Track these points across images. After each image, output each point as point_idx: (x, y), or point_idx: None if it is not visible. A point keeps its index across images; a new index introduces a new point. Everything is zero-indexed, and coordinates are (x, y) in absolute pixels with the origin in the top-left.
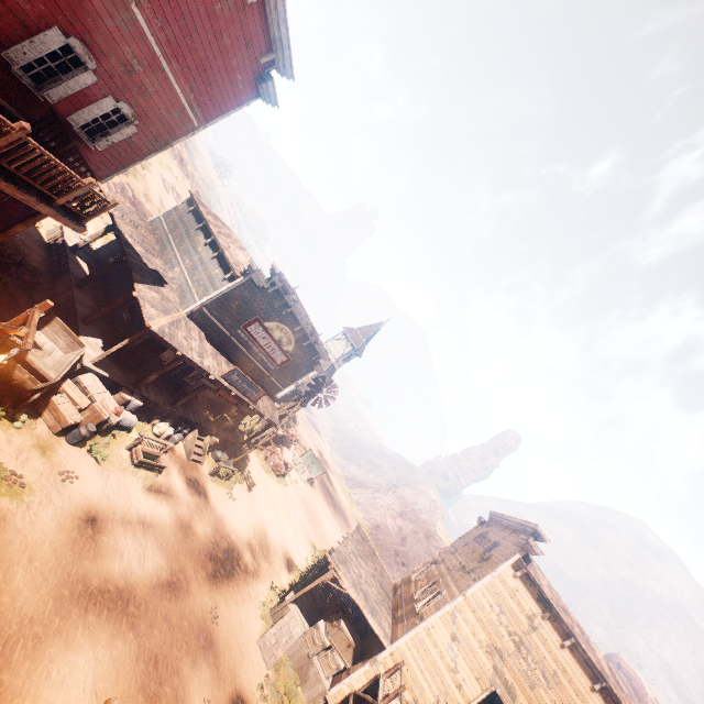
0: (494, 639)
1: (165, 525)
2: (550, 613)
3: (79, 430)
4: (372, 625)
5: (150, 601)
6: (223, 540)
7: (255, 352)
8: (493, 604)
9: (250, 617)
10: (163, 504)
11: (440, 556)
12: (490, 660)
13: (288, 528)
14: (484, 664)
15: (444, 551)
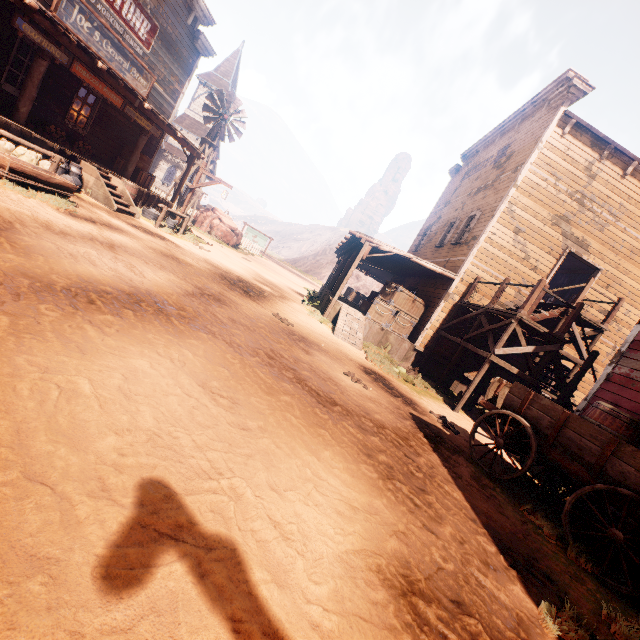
0: (556, 210)
1: (139, 250)
2: (608, 151)
3: None
4: (432, 268)
5: (193, 306)
6: (229, 275)
7: (90, 3)
8: (547, 178)
9: (312, 322)
10: (113, 233)
11: (430, 221)
12: (557, 231)
13: (277, 277)
14: (553, 237)
15: (432, 216)
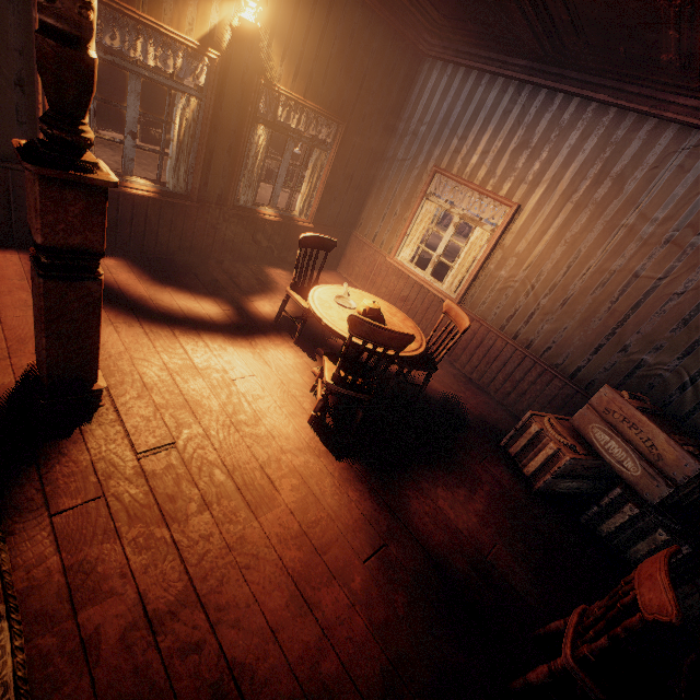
0: None
1: None
2: None
3: (275, 172)
4: None
5: None
6: None
7: None
8: None
9: None
10: None
11: None
12: None
13: None
14: None
15: None
